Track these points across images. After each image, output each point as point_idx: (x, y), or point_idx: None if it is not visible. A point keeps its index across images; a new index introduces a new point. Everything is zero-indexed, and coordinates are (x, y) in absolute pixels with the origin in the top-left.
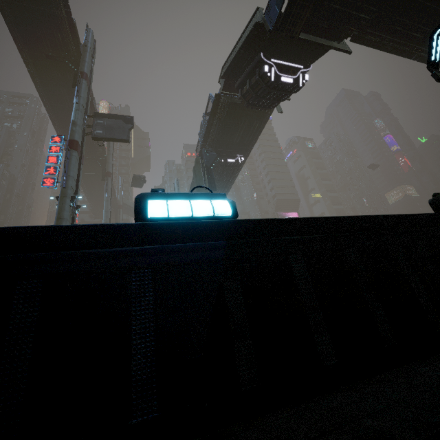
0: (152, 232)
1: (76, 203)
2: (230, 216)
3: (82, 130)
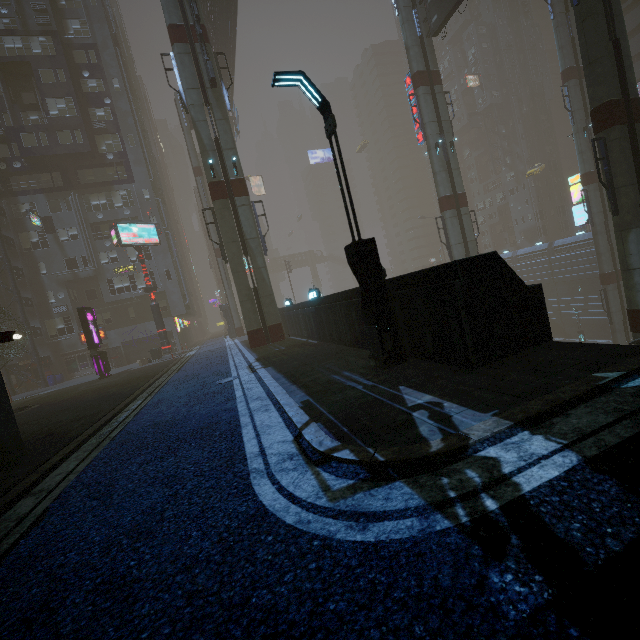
0: (311, 302)
1: (449, 139)
2: (317, 297)
3: (418, 44)
